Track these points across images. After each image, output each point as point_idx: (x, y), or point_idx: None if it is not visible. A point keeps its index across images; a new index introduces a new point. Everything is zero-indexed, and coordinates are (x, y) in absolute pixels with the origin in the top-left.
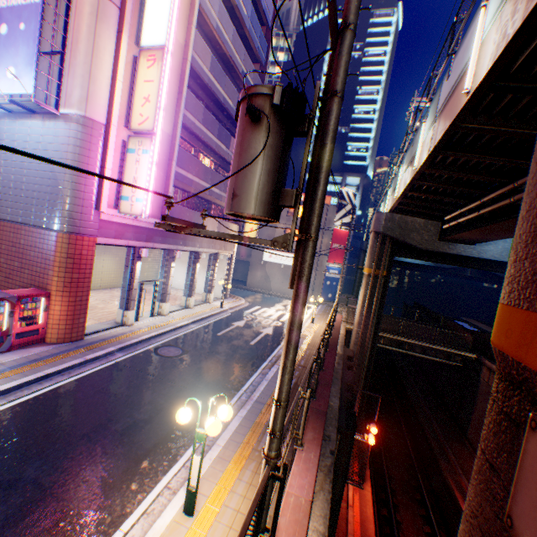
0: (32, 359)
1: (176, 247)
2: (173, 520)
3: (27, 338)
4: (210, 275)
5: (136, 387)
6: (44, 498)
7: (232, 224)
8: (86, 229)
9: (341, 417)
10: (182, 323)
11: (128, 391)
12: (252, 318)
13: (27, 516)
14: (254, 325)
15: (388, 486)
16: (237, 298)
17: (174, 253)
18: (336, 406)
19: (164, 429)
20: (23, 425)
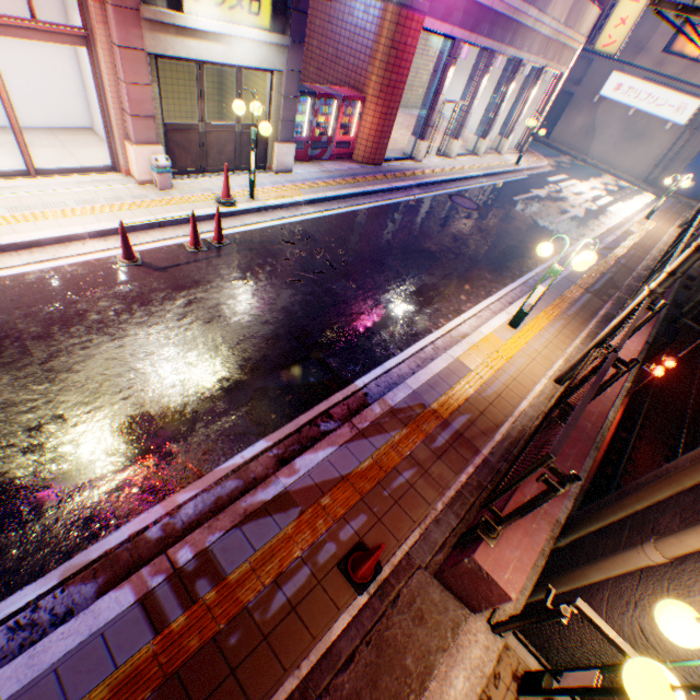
0: (349, 174)
1: (498, 49)
2: (500, 326)
3: (341, 151)
4: (515, 109)
5: (441, 228)
6: (405, 281)
7: (590, 6)
8: (418, 2)
9: (657, 326)
10: (472, 174)
11: (436, 229)
12: (554, 191)
13: (399, 286)
14: (558, 200)
15: (638, 421)
16: (534, 156)
17: (492, 60)
18: (660, 314)
19: (474, 270)
20: (368, 229)
